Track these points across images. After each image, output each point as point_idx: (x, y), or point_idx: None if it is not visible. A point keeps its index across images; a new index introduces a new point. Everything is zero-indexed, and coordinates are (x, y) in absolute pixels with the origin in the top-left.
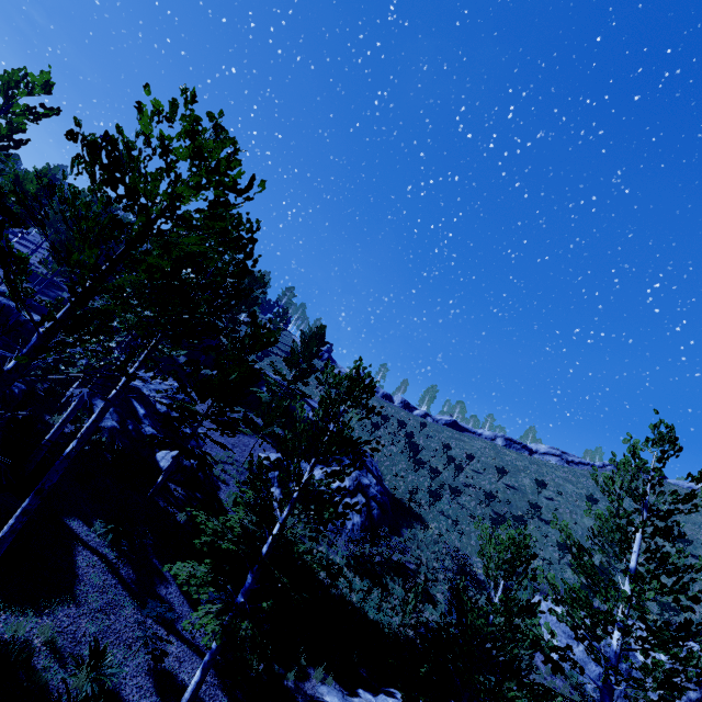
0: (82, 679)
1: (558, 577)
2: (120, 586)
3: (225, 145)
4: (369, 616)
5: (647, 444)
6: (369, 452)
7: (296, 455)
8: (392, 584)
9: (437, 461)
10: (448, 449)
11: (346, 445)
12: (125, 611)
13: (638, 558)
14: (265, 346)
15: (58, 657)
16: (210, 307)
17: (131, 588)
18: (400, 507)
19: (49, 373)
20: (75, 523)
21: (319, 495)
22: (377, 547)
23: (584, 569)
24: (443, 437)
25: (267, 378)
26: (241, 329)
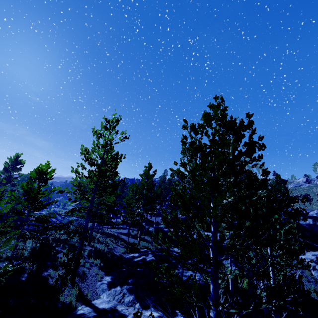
0: None
1: None
2: None
3: None
4: None
5: None
6: None
7: None
8: None
9: None
10: None
11: None
12: None
13: None
14: None
15: None
16: None
17: None
18: None
19: None
20: None
21: None
22: None
23: None
24: None
25: None
26: None
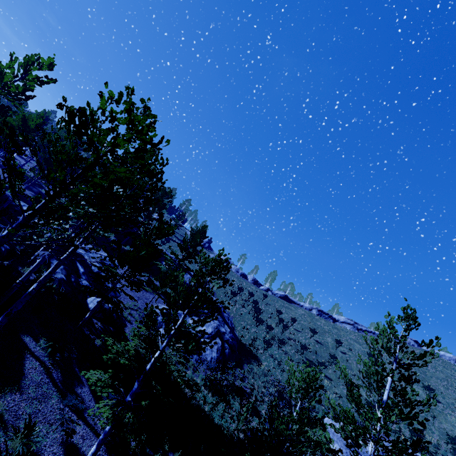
0: (17, 443)
1: (345, 406)
2: (51, 383)
3: (149, 117)
4: (214, 421)
5: (398, 320)
6: (227, 311)
7: (175, 306)
8: (233, 400)
9: (272, 320)
10: (279, 313)
11: (207, 303)
12: (52, 401)
13: (399, 398)
14: (166, 235)
15: (3, 426)
16: (131, 209)
17: (58, 386)
18: (244, 349)
19: (26, 240)
20: (27, 339)
21: (188, 334)
22: (226, 375)
23: (353, 398)
24: (278, 305)
25: (166, 256)
26: (154, 223)
